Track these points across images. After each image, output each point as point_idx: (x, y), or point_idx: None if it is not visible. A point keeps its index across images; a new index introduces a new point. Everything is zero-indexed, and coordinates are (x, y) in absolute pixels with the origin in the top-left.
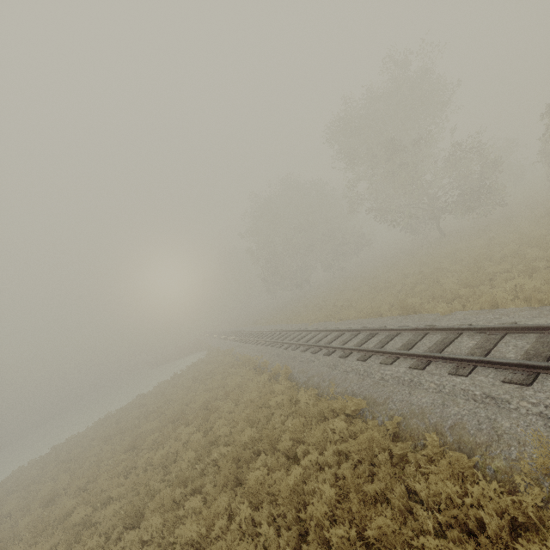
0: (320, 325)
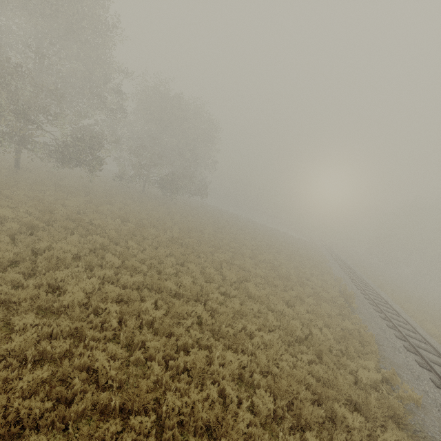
0: (357, 270)
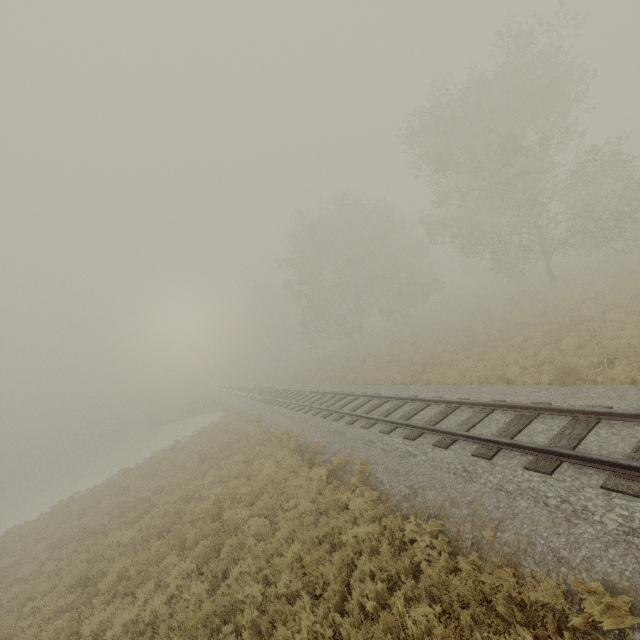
0: (399, 389)
